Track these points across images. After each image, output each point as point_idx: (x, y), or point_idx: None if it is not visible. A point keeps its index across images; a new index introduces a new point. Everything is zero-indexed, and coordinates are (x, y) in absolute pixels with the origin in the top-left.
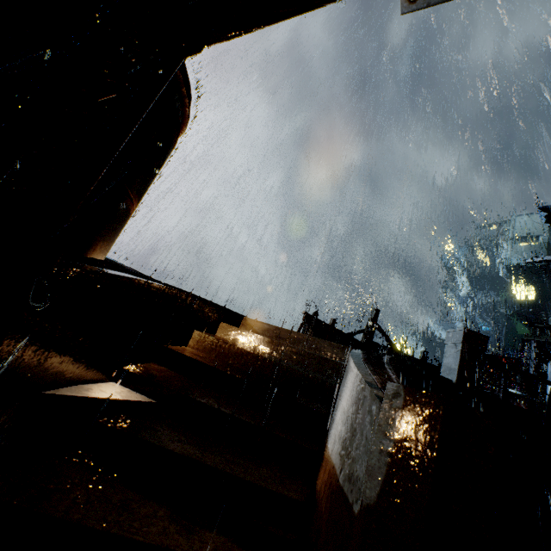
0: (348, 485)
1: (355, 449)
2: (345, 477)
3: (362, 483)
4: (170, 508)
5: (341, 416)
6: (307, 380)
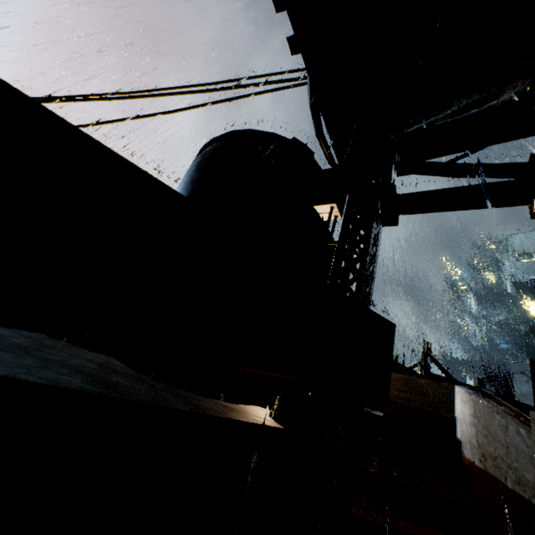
0: (518, 487)
1: (515, 461)
2: (513, 482)
3: (533, 483)
4: (396, 512)
5: (483, 439)
6: (426, 413)
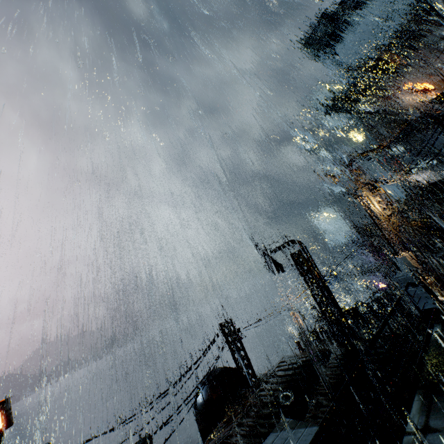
0: None
1: None
2: None
3: None
4: None
5: None
6: None
